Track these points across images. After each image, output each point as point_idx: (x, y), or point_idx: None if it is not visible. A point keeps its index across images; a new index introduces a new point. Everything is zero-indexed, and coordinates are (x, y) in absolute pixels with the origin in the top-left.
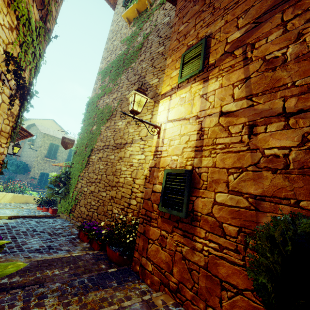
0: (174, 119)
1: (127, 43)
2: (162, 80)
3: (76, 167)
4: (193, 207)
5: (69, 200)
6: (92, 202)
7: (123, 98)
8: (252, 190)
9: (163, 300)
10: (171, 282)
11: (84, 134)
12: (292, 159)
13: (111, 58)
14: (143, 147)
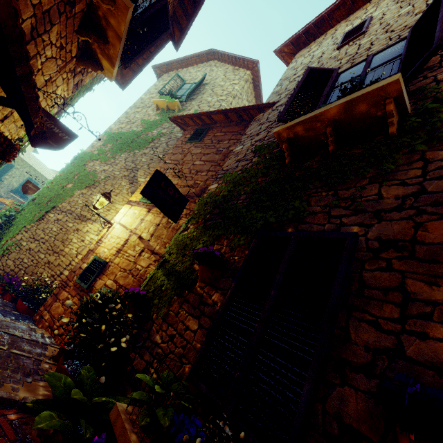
0: (122, 224)
1: (145, 126)
2: None
3: (25, 216)
4: (95, 284)
5: None
6: (25, 259)
7: (111, 176)
8: (121, 282)
9: (43, 332)
10: (55, 325)
11: (55, 186)
12: (141, 273)
13: (125, 127)
14: (101, 230)
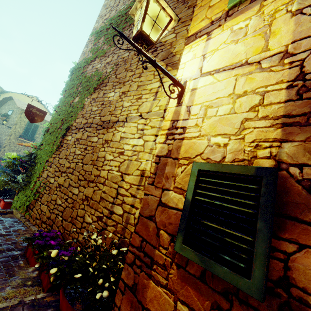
0: (217, 69)
1: None
2: (181, 35)
3: (45, 150)
4: (287, 271)
5: (28, 192)
6: (57, 200)
7: (120, 62)
8: None
9: None
10: None
11: (62, 108)
12: None
13: (110, 15)
14: (143, 128)
